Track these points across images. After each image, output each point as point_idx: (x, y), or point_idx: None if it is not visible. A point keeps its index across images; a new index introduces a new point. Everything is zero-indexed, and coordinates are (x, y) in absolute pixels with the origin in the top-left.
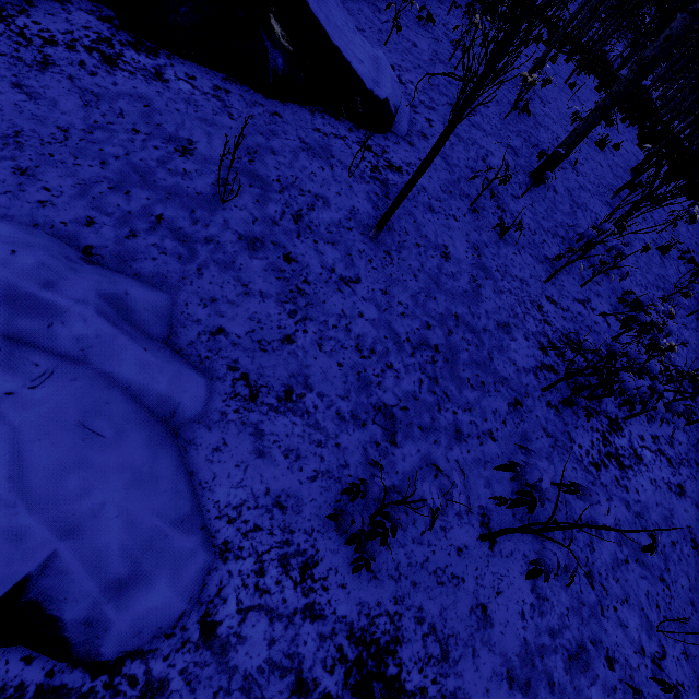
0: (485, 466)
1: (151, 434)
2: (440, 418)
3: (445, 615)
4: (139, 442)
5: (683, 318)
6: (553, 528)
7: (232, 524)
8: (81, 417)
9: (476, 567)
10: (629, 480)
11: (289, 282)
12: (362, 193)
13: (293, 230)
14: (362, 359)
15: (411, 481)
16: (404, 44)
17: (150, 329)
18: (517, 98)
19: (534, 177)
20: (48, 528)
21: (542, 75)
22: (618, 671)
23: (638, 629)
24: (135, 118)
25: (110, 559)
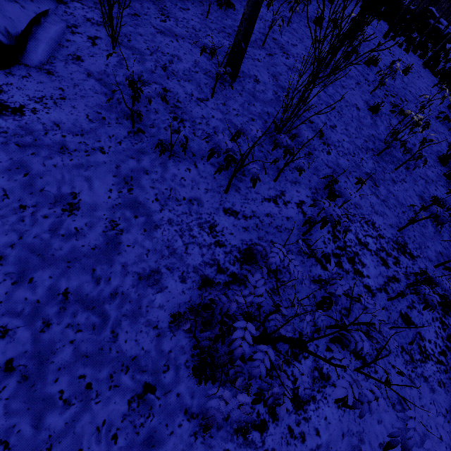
0: None
1: None
2: None
3: None
4: None
5: (391, 173)
6: None
7: None
8: None
9: None
10: (308, 420)
11: None
12: None
13: None
14: None
15: None
16: None
17: None
18: None
19: (226, 73)
20: None
21: None
22: None
23: None
24: None
25: None
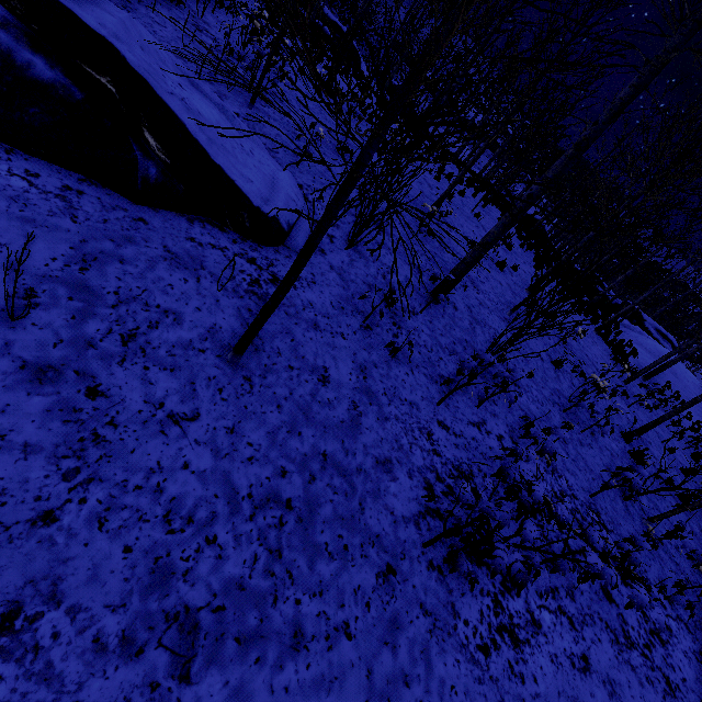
0: (330, 688)
1: None
2: (274, 616)
3: None
4: None
5: (578, 434)
6: None
7: None
8: None
9: None
10: (526, 662)
11: (84, 426)
12: (230, 309)
13: (116, 354)
14: (168, 535)
15: None
16: (319, 168)
17: None
18: (420, 224)
19: (433, 295)
20: None
21: (451, 205)
22: None
23: None
24: None
25: None
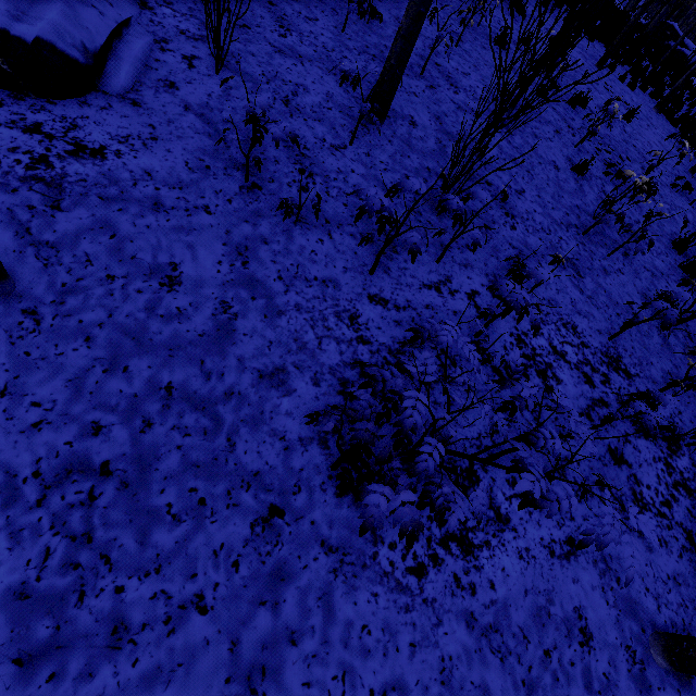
0: (170, 679)
1: None
2: (79, 617)
3: None
4: None
5: (603, 260)
6: None
7: None
8: None
9: None
10: (480, 569)
11: None
12: None
13: None
14: None
15: None
16: None
17: None
18: None
19: (371, 111)
20: None
21: None
22: None
23: None
24: None
25: None
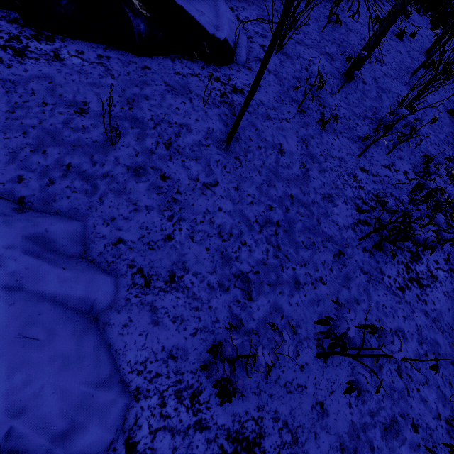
0: (318, 304)
1: (76, 326)
2: (283, 275)
3: (293, 413)
4: (66, 335)
5: None
6: (363, 355)
7: (140, 375)
8: (20, 330)
9: (315, 377)
10: (427, 295)
11: (166, 195)
12: (214, 116)
13: (166, 155)
14: (223, 242)
15: (264, 324)
16: None
17: (68, 250)
18: (329, 14)
19: (346, 75)
20: (3, 414)
21: None
22: (421, 432)
23: (435, 402)
24: (43, 94)
25: (53, 421)
